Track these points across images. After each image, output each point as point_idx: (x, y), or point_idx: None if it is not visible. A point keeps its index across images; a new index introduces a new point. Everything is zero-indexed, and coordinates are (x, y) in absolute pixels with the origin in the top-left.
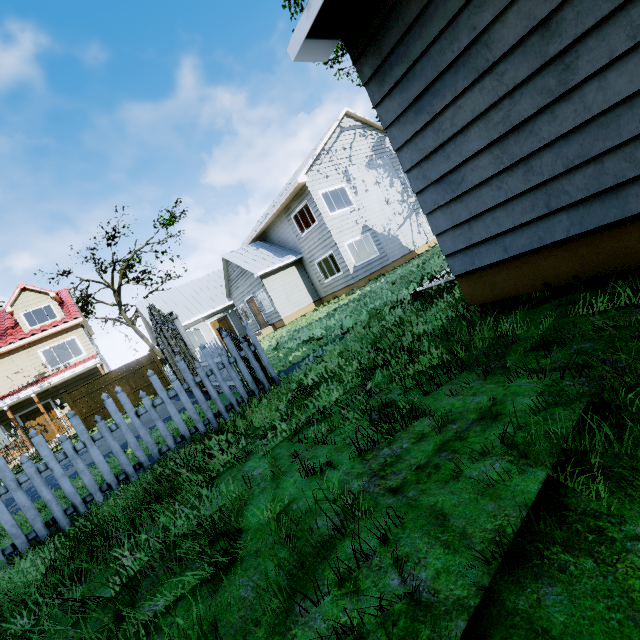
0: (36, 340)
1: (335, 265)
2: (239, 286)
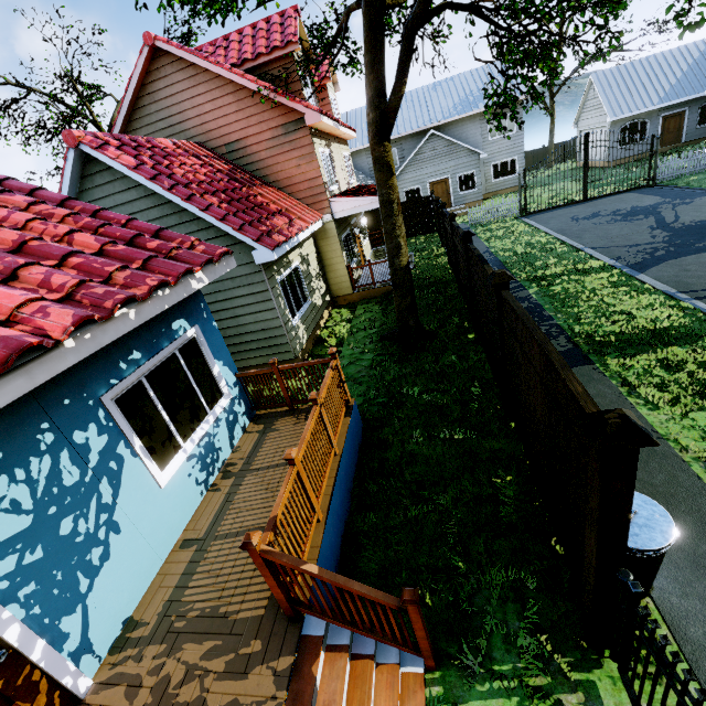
0: (339, 137)
1: (512, 169)
2: (429, 166)
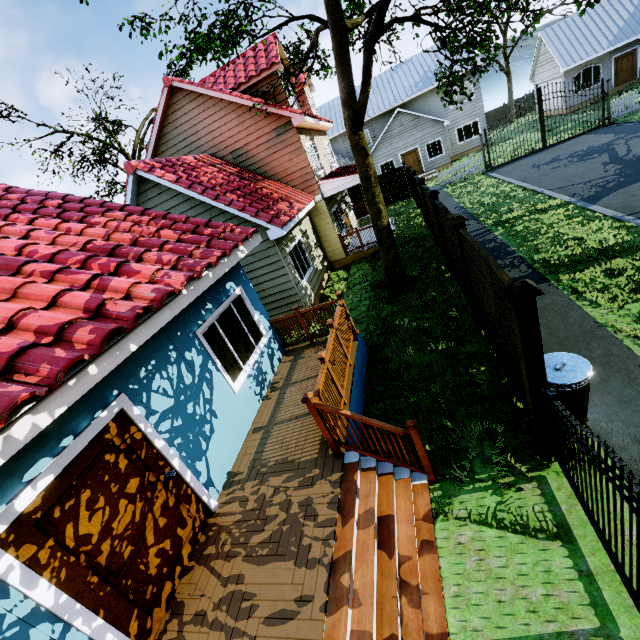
0: (319, 130)
1: (475, 130)
2: (399, 140)
